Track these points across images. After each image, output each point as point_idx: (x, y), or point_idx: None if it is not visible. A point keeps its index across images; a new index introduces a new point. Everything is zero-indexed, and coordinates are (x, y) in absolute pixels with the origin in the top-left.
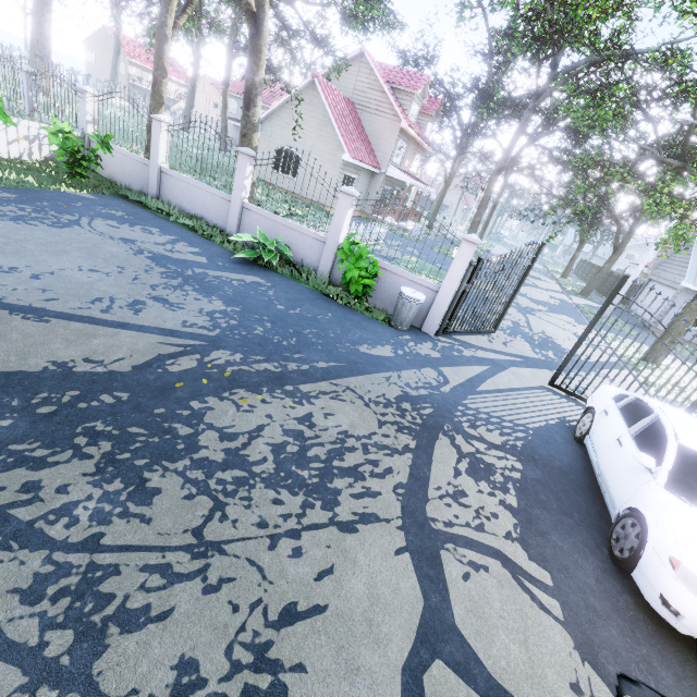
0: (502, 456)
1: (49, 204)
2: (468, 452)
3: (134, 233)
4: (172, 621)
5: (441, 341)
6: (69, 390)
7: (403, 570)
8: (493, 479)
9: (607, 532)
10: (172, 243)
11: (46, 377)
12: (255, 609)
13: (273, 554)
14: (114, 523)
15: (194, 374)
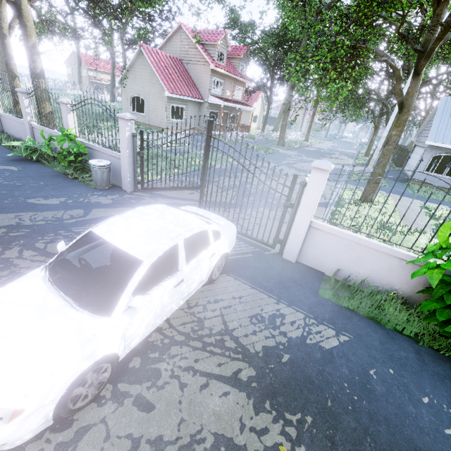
0: (40, 260)
1: None
2: (6, 257)
3: None
4: None
5: (132, 194)
6: None
7: None
8: None
9: None
10: None
11: None
12: None
13: None
14: None
15: None
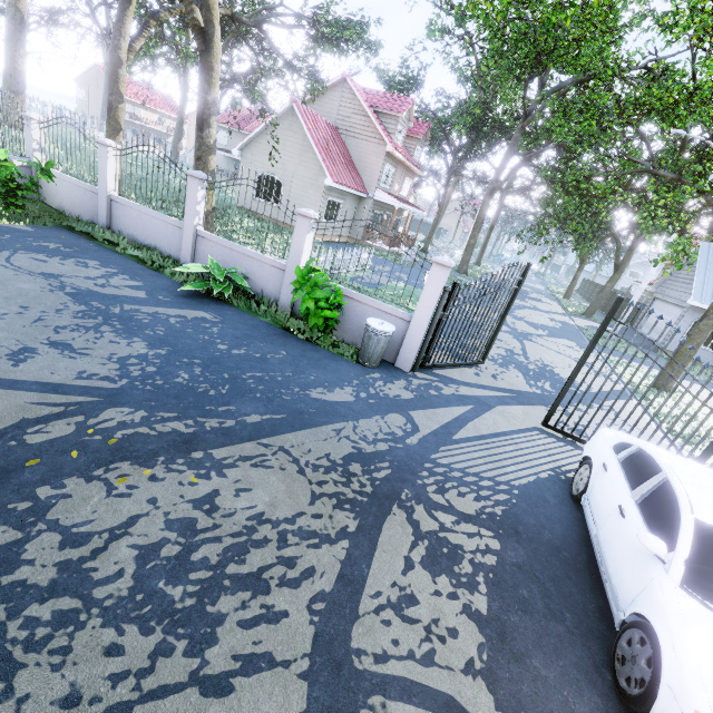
0: (474, 532)
1: None
2: (429, 530)
3: (63, 267)
4: None
5: (417, 378)
6: None
7: None
8: (458, 570)
9: (610, 640)
10: (108, 276)
11: None
12: None
13: None
14: None
15: (63, 444)
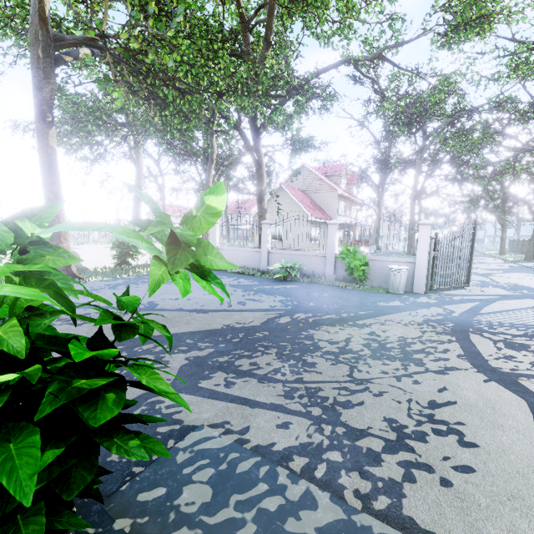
0: (528, 340)
1: None
2: (499, 339)
3: None
4: (367, 405)
5: (432, 295)
6: (239, 333)
7: (496, 388)
8: (531, 350)
9: None
10: (236, 280)
11: (225, 330)
12: (410, 402)
13: (402, 383)
14: (304, 374)
15: (293, 323)
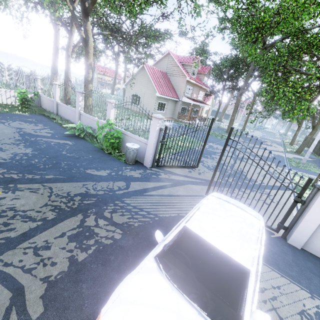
0: (112, 230)
1: (2, 117)
2: (88, 225)
3: (27, 126)
4: None
5: (151, 170)
6: None
7: None
8: (85, 242)
9: None
10: (42, 129)
11: None
12: None
13: None
14: None
15: None
